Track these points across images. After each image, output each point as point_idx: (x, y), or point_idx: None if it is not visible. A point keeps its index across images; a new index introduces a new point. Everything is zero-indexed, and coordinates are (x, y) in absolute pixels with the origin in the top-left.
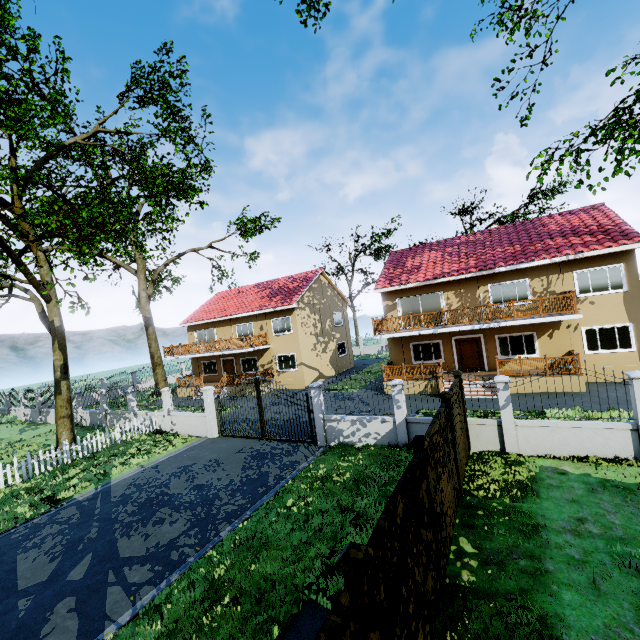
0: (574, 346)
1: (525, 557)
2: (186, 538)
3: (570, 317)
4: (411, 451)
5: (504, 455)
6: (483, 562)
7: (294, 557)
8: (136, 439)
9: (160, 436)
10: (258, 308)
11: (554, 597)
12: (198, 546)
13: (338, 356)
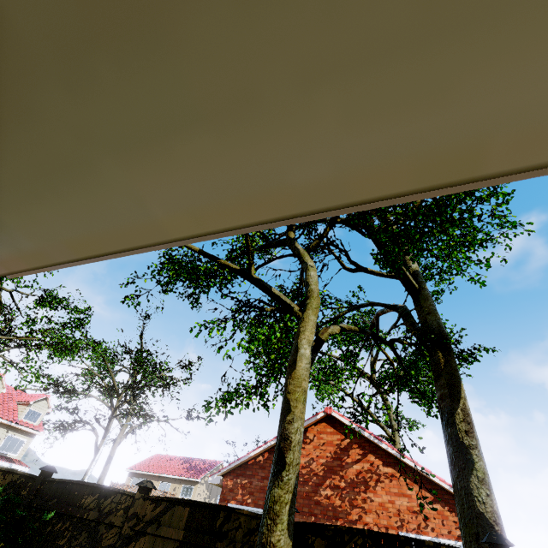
0: None
1: None
2: None
3: None
4: None
5: None
6: None
7: None
8: None
9: None
10: (179, 474)
11: None
12: None
13: None
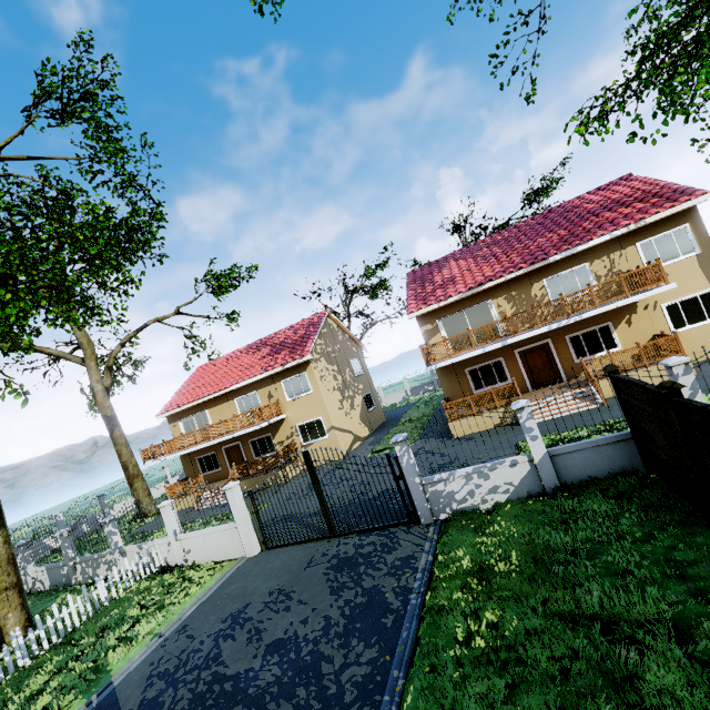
0: (658, 328)
1: None
2: None
3: (662, 289)
4: (571, 495)
5: None
6: None
7: None
8: (134, 591)
9: (170, 575)
10: (261, 371)
11: None
12: None
13: (367, 411)
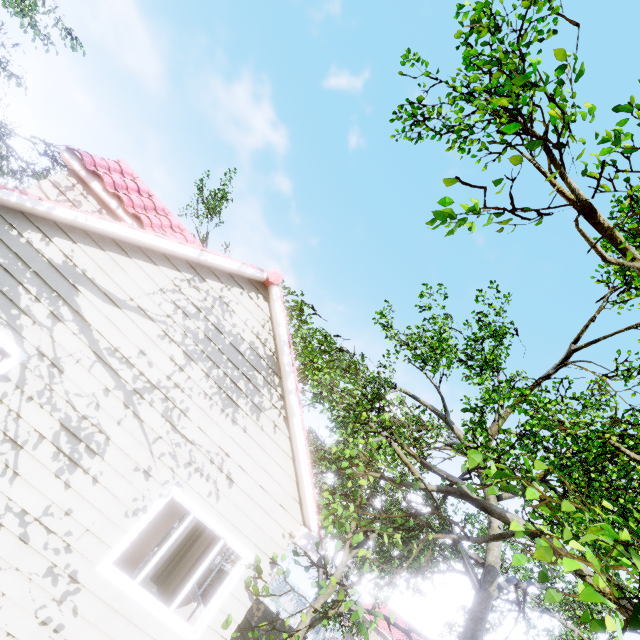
0: None
1: None
2: None
3: None
4: None
5: None
6: None
7: None
8: None
9: None
10: (396, 639)
11: None
12: None
13: None
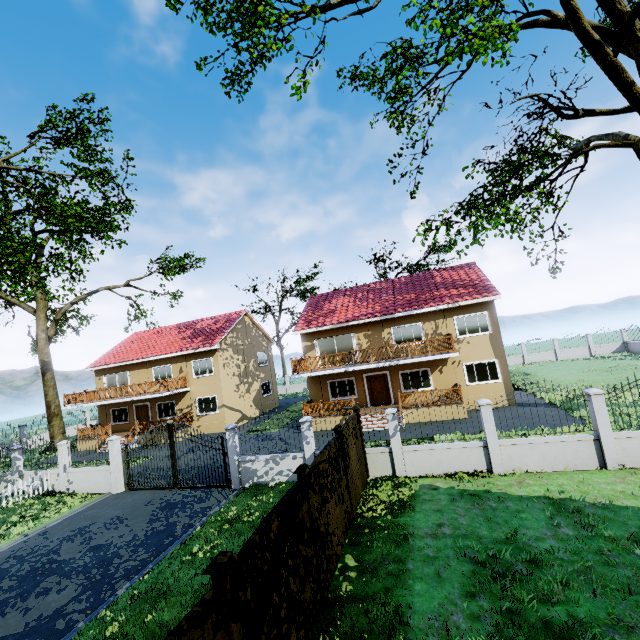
0: (459, 379)
1: (394, 562)
2: (76, 604)
3: (451, 355)
4: None
5: (395, 478)
6: (361, 572)
7: (193, 600)
8: (20, 504)
9: (52, 498)
10: (178, 350)
11: (408, 589)
12: (90, 609)
13: (262, 396)
